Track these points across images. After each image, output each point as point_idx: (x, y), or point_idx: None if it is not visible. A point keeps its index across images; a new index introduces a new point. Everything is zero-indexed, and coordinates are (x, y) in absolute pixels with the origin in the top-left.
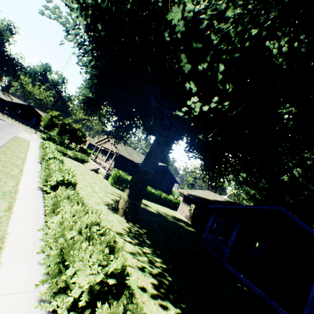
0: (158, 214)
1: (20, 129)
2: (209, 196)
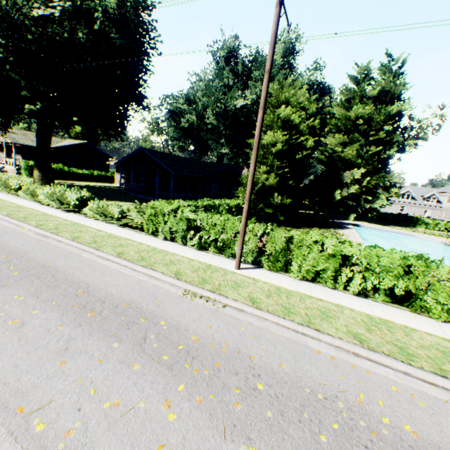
0: (87, 186)
1: None
2: None
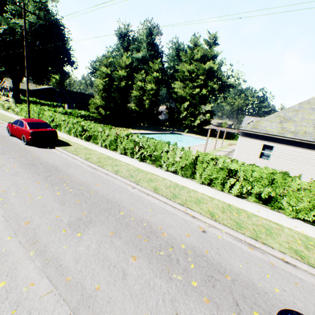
0: None
1: None
2: None
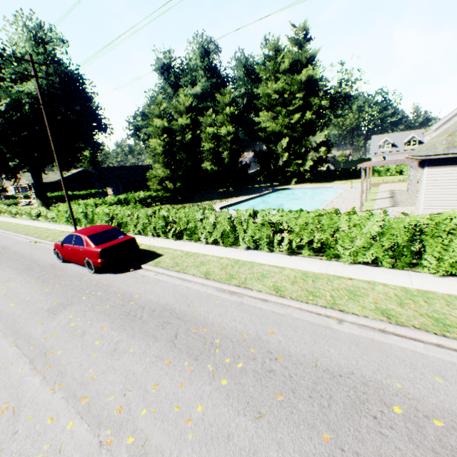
0: None
1: None
2: None
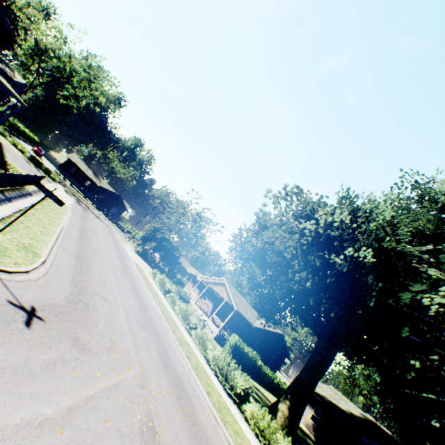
0: None
1: (117, 235)
2: (340, 402)
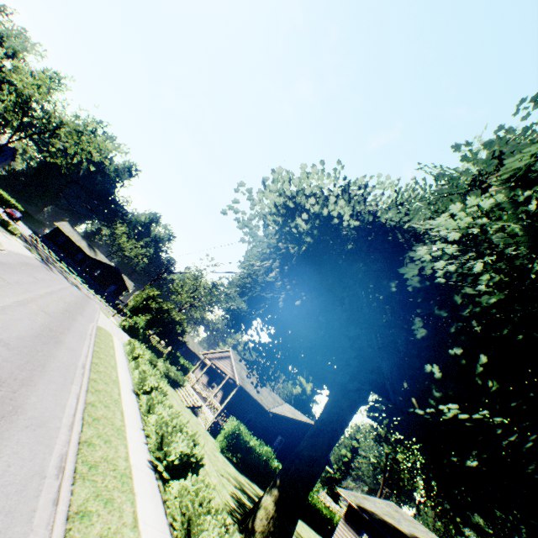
0: None
1: (97, 305)
2: (401, 522)
